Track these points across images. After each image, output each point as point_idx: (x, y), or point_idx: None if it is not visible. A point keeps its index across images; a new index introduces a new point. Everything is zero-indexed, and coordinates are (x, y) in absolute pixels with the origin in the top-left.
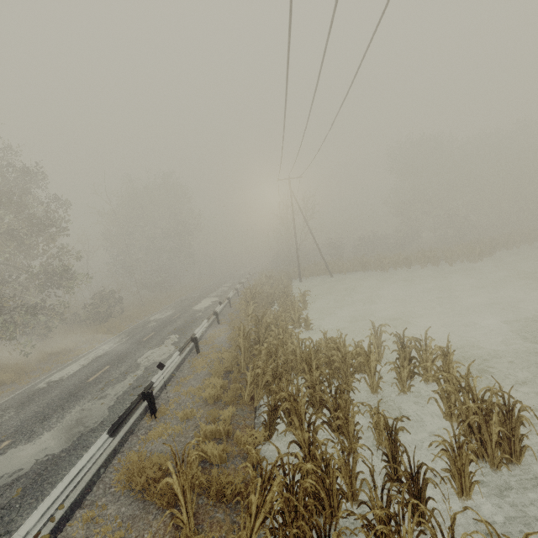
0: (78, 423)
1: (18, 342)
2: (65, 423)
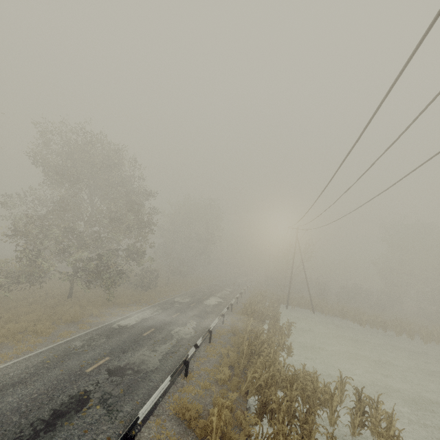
0: (143, 362)
1: (109, 292)
2: (136, 359)
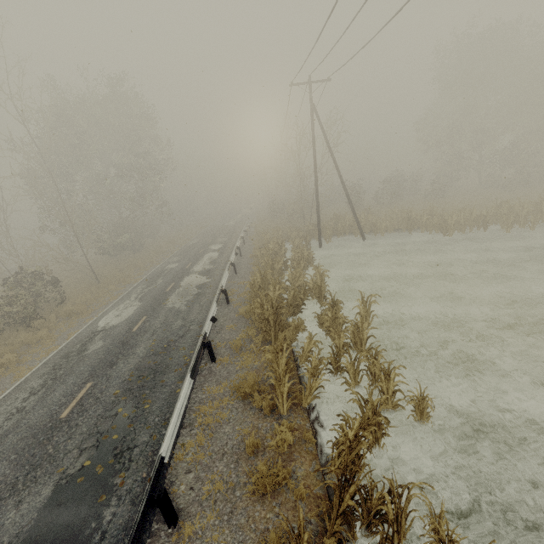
0: None
1: None
2: None
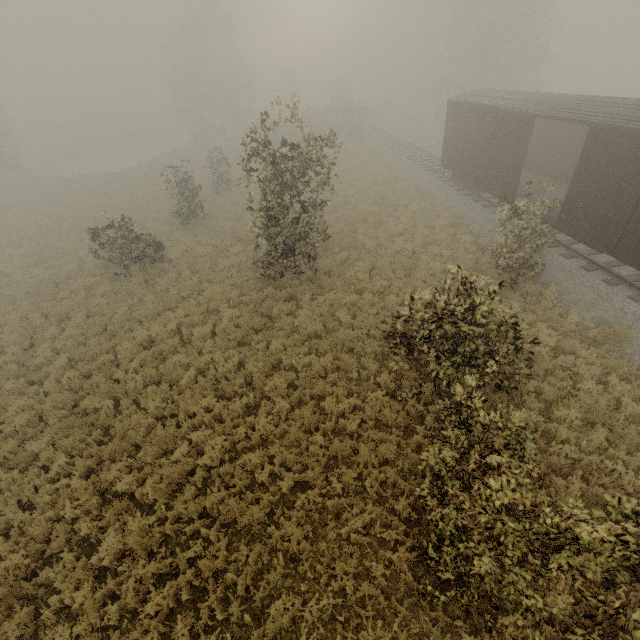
0: None
1: None
2: None
